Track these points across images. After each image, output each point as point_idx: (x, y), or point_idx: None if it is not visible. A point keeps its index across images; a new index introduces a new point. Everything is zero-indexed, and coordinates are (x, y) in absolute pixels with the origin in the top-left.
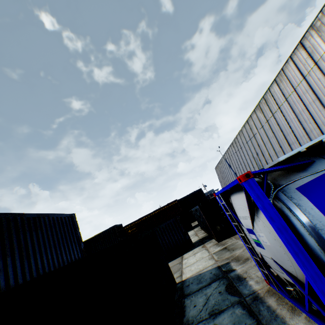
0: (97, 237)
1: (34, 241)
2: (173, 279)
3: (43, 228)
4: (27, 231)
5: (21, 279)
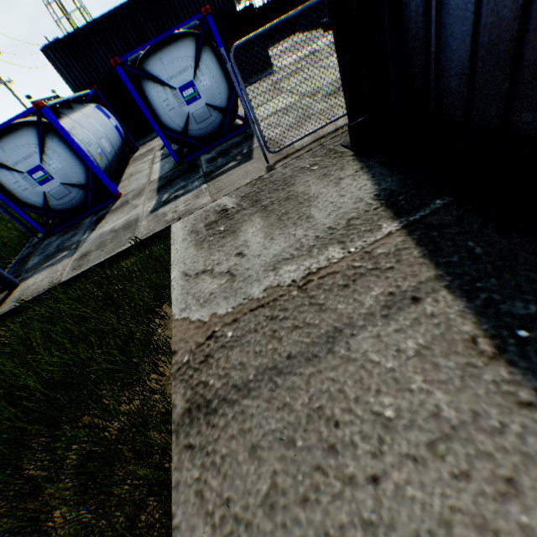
0: None
1: (181, 6)
2: (266, 63)
3: None
4: None
5: None
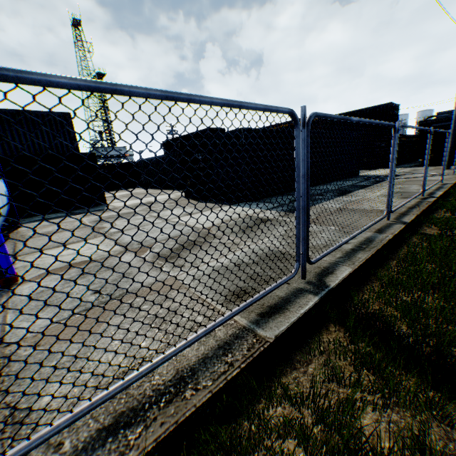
0: (195, 135)
1: (14, 132)
2: (101, 199)
3: (24, 123)
4: (6, 123)
5: (3, 153)
